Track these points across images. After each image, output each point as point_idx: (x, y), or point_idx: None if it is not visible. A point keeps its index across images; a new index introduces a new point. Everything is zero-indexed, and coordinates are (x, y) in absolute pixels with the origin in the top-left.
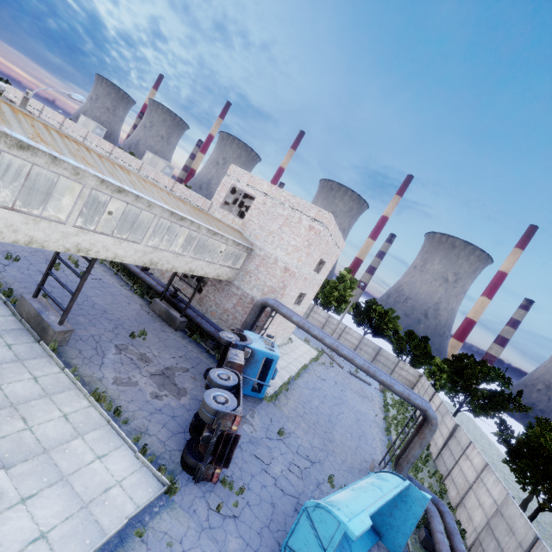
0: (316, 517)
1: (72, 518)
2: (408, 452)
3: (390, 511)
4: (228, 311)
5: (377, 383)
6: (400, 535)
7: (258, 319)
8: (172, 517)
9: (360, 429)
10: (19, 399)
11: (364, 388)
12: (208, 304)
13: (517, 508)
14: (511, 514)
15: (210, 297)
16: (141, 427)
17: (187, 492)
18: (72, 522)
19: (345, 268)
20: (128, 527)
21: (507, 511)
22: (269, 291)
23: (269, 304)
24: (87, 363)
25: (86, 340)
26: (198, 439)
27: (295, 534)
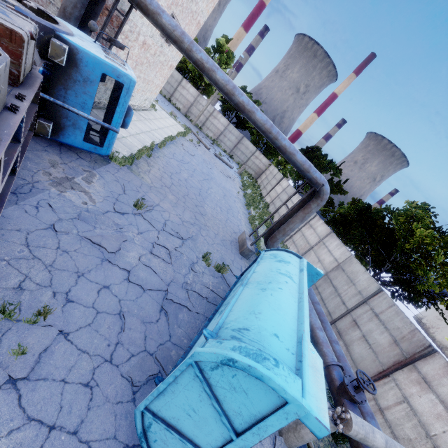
0: (222, 381)
1: None
2: (287, 226)
3: None
4: None
5: (235, 167)
6: None
7: (93, 18)
8: None
9: (228, 203)
10: None
11: (227, 170)
12: None
13: (362, 266)
14: (353, 270)
15: None
16: None
17: None
18: None
19: (223, 35)
20: None
21: (350, 268)
22: None
23: None
24: None
25: None
26: None
27: (166, 397)
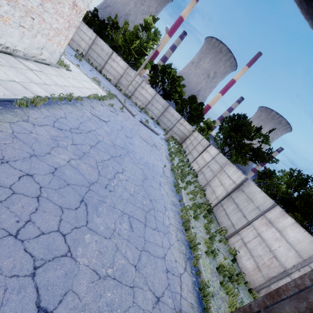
0: None
1: None
2: None
3: None
4: None
5: (162, 133)
6: None
7: None
8: None
9: (148, 195)
10: None
11: (152, 137)
12: None
13: None
14: None
15: None
16: None
17: None
18: None
19: (151, 16)
20: None
21: None
22: None
23: None
24: None
25: None
26: None
27: None
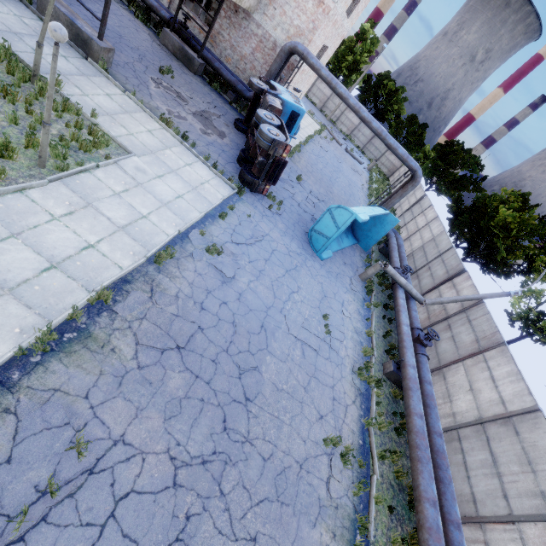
0: (337, 213)
1: (191, 193)
2: (389, 201)
3: (370, 228)
4: (246, 59)
5: (366, 164)
6: (372, 241)
7: (281, 71)
8: (245, 206)
9: (351, 191)
10: (109, 111)
11: (356, 165)
12: (222, 46)
13: (447, 236)
14: (441, 239)
15: (224, 35)
16: (205, 152)
17: (248, 196)
18: (192, 194)
19: (369, 20)
20: (223, 204)
21: (439, 238)
22: (295, 33)
23: (298, 50)
24: (138, 91)
25: (124, 67)
26: (250, 166)
27: (319, 223)
